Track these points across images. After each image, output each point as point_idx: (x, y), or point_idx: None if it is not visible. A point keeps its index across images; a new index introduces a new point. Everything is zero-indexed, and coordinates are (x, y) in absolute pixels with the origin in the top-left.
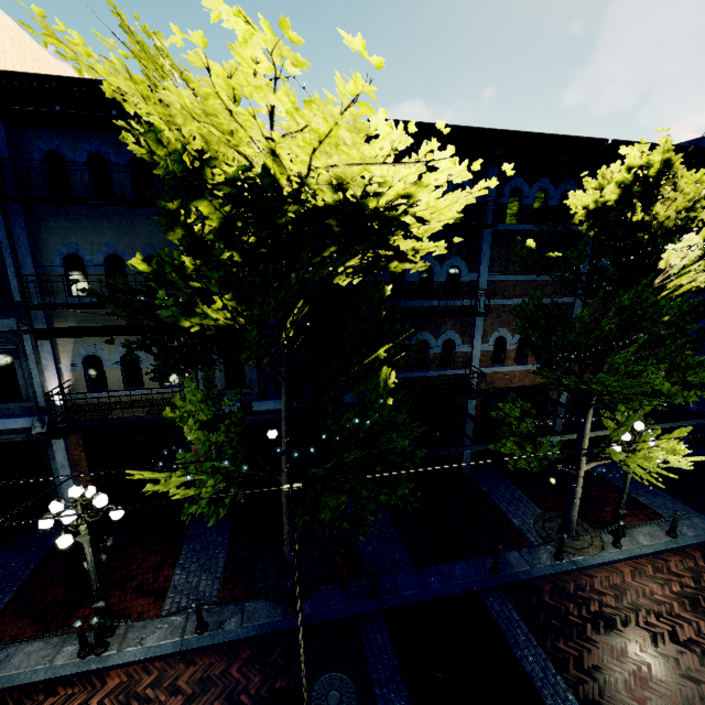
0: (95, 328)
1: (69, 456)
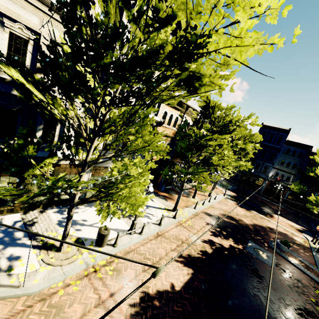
0: (281, 169)
1: (266, 183)
